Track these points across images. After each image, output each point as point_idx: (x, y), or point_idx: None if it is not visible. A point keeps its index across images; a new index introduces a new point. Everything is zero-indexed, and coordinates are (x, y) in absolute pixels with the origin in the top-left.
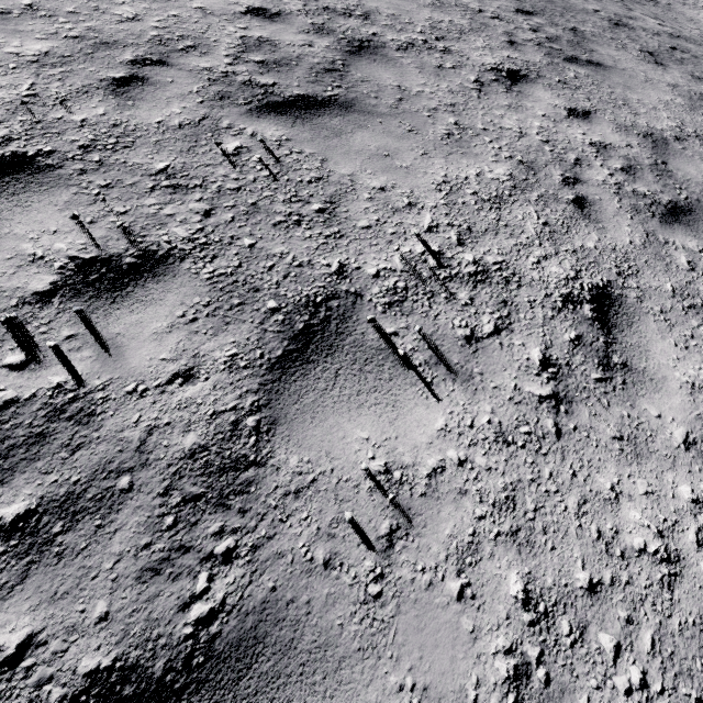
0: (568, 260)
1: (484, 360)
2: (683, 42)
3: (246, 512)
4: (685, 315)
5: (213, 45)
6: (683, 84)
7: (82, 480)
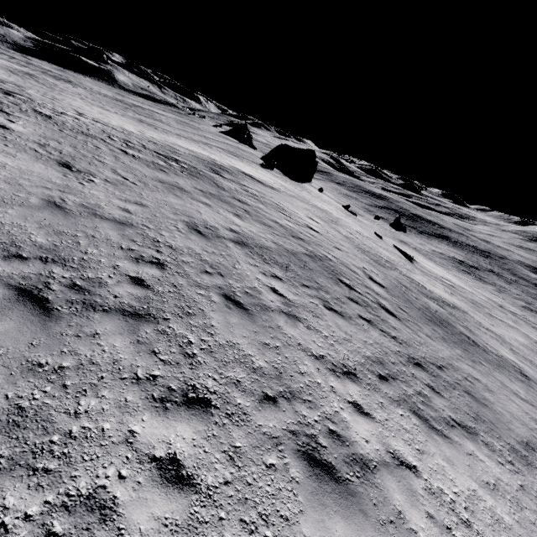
0: (47, 128)
1: (21, 118)
2: (272, 222)
3: (1, 108)
4: (35, 129)
5: (92, 130)
6: (186, 187)
7: (5, 107)
